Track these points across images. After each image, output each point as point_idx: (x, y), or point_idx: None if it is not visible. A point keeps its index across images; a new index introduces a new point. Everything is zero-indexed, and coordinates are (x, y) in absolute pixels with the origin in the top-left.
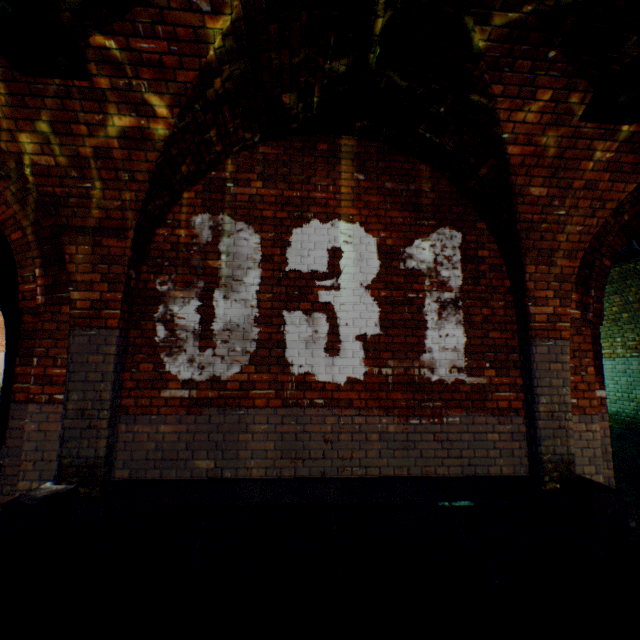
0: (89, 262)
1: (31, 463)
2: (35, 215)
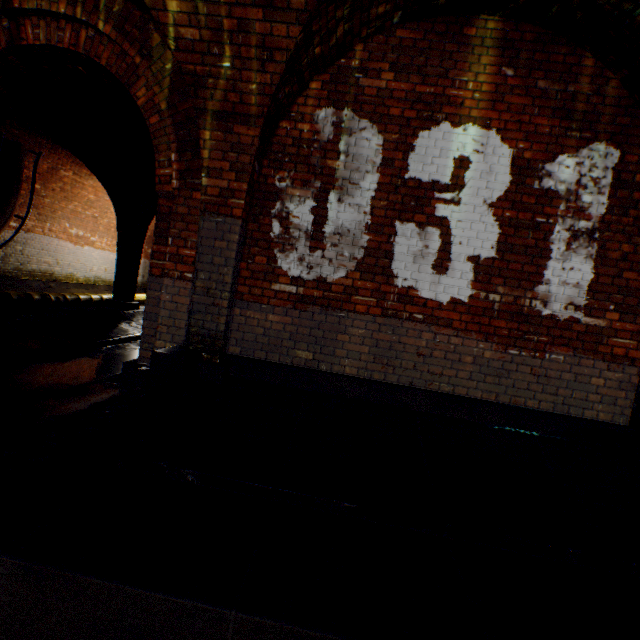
0: (220, 149)
1: (165, 327)
2: (172, 98)
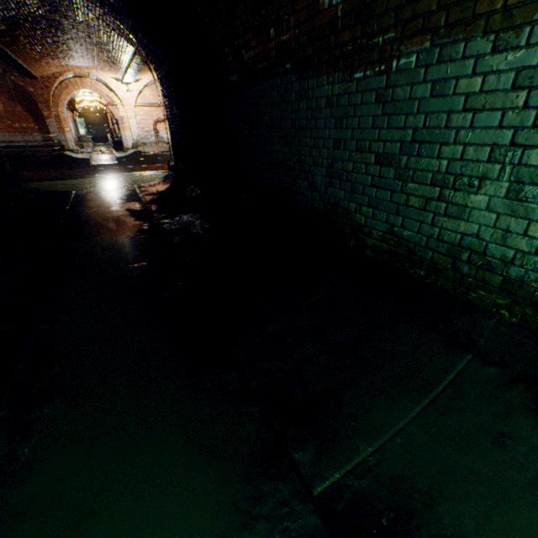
0: None
1: None
2: None
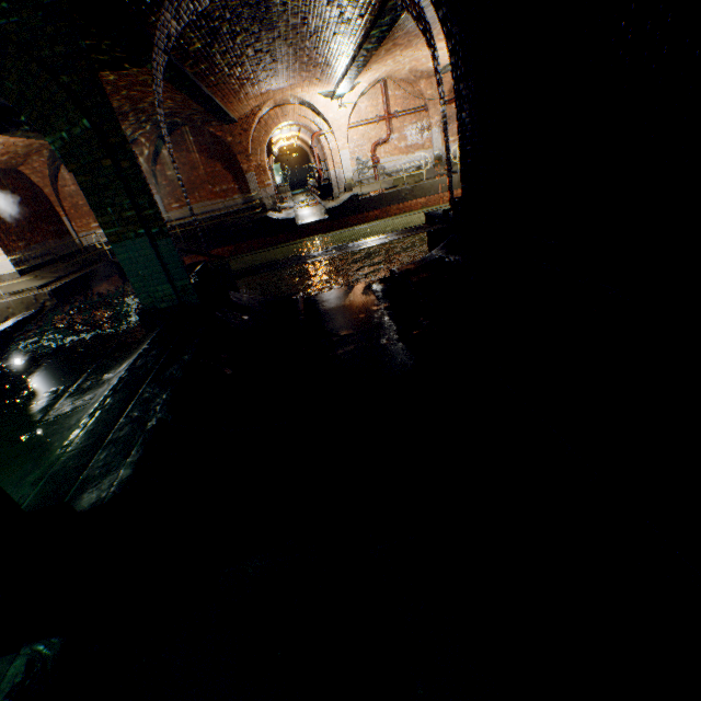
0: None
1: None
2: None
